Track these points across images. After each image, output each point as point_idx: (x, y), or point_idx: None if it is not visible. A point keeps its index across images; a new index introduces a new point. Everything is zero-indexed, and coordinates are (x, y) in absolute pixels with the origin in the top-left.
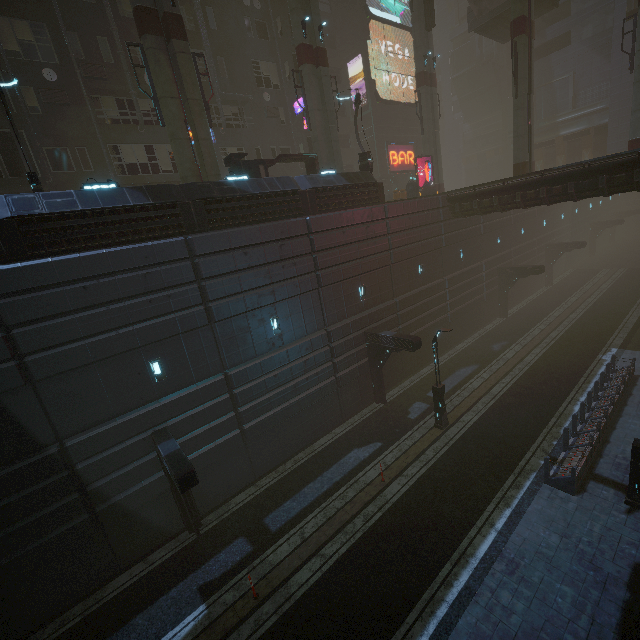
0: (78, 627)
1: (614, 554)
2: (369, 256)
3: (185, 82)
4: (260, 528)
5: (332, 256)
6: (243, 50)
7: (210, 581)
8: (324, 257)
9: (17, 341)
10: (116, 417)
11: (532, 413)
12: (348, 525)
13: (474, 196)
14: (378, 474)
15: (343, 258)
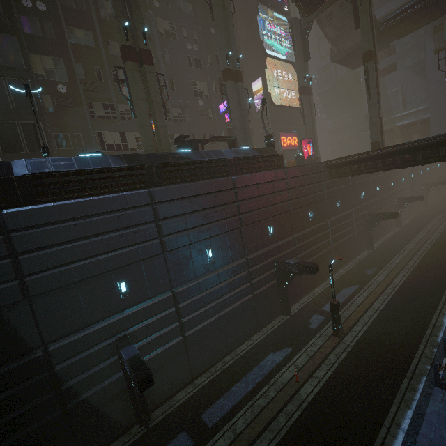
0: None
1: None
2: (275, 204)
3: (151, 90)
4: (198, 423)
5: (250, 204)
6: (186, 74)
7: None
8: (244, 205)
9: (21, 265)
10: (89, 326)
11: (410, 324)
12: (273, 422)
13: (346, 163)
14: (292, 375)
15: (257, 206)
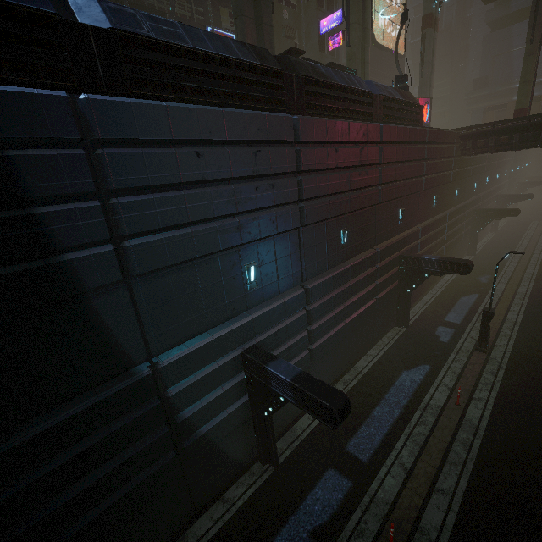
0: None
1: None
2: (409, 179)
3: None
4: (347, 458)
5: (391, 172)
6: None
7: (320, 526)
8: (386, 171)
9: (118, 215)
10: (205, 331)
11: None
12: (449, 454)
13: (492, 133)
14: (446, 397)
15: (397, 176)
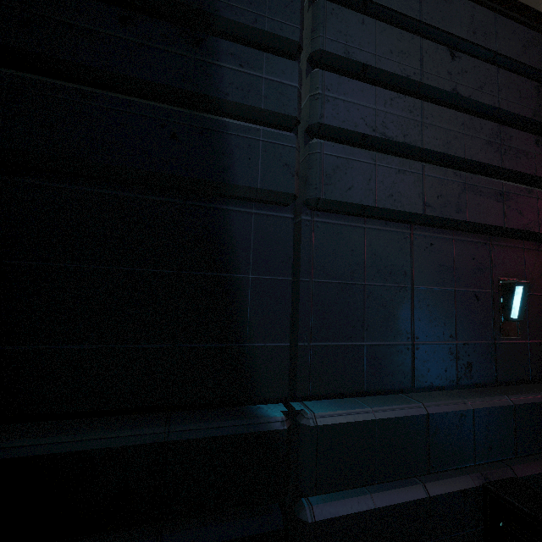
0: None
1: None
2: None
3: None
4: None
5: None
6: None
7: None
8: None
9: (317, 90)
10: (400, 392)
11: None
12: None
13: None
14: None
15: None
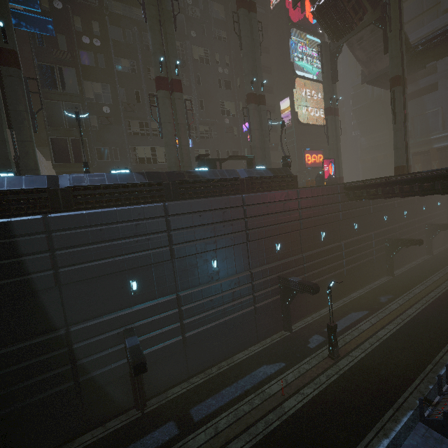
0: None
1: None
2: (284, 223)
3: (178, 114)
4: (186, 416)
5: (258, 221)
6: (215, 95)
7: None
8: (252, 221)
9: (57, 258)
10: (103, 315)
11: (411, 357)
12: (252, 427)
13: (363, 187)
14: (280, 389)
15: (266, 223)
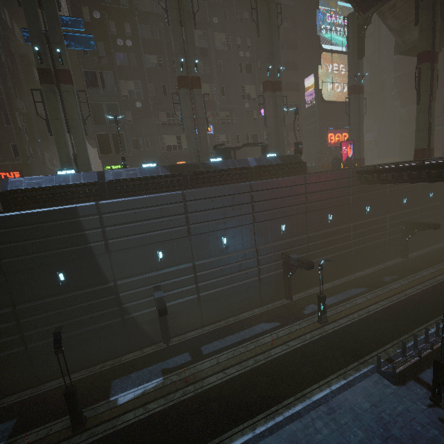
0: (109, 370)
1: (404, 425)
2: (291, 206)
3: (197, 109)
4: (198, 351)
5: (264, 205)
6: (236, 81)
7: (167, 368)
8: (259, 205)
9: (106, 233)
10: (139, 275)
11: (391, 328)
12: (244, 362)
13: (375, 172)
14: (271, 340)
15: (272, 207)
